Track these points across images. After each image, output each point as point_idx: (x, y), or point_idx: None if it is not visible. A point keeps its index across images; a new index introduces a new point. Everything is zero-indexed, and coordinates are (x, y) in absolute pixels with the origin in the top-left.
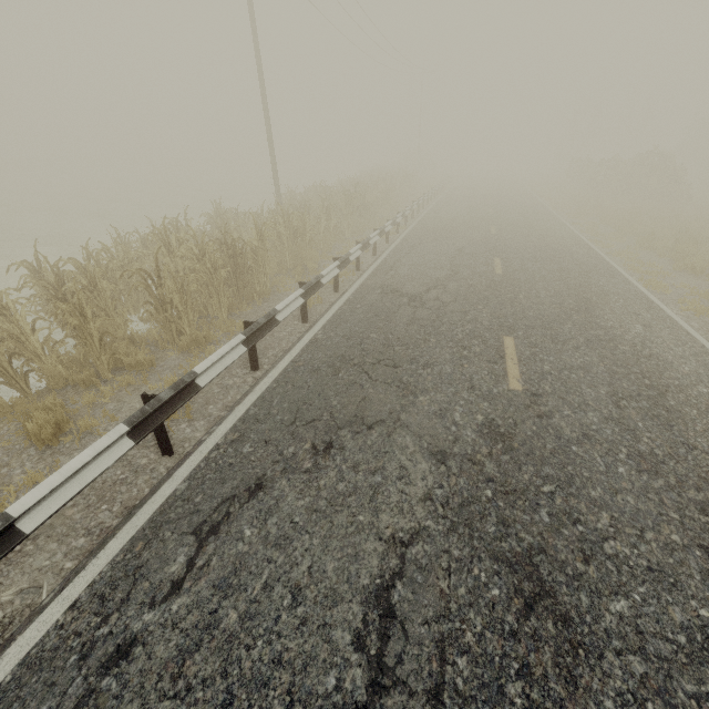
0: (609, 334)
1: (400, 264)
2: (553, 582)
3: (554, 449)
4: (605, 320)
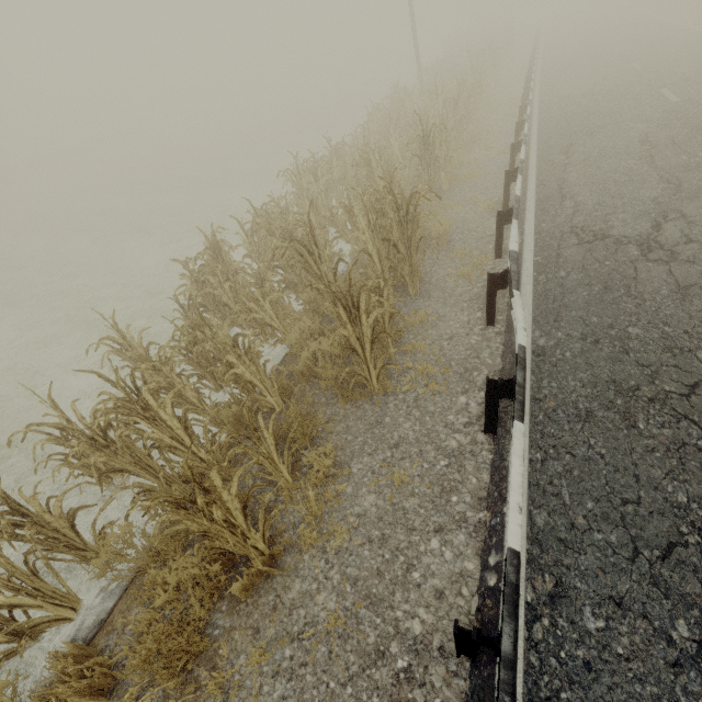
0: None
1: (556, 86)
2: None
3: None
4: None
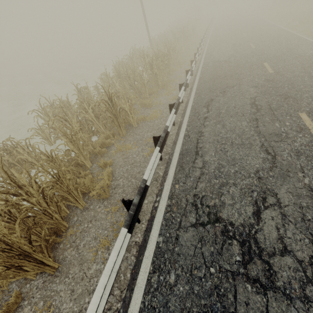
0: (300, 55)
1: (213, 54)
2: (290, 95)
3: (286, 80)
4: (298, 52)
